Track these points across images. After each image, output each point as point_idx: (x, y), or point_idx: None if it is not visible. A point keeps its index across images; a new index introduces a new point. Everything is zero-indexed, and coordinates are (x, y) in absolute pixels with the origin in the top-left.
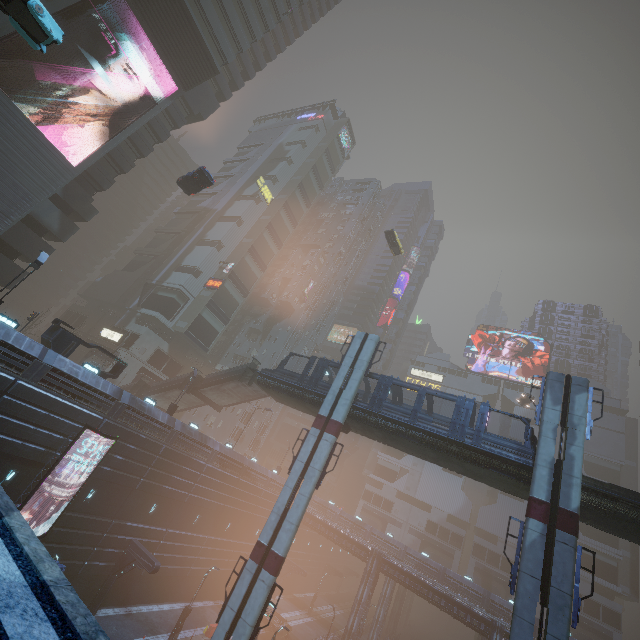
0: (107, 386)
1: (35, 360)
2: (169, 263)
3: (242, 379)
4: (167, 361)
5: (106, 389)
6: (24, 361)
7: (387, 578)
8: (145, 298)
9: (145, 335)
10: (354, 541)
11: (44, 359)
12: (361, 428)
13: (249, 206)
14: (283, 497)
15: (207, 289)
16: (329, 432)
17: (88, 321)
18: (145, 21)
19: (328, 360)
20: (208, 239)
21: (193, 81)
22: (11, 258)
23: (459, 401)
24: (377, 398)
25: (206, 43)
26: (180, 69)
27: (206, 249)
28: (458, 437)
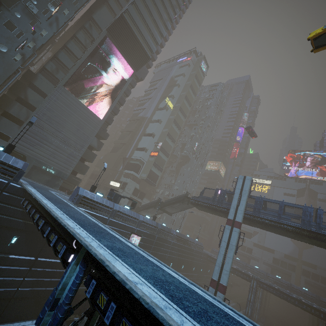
0: (134, 214)
1: (112, 209)
2: (132, 147)
3: (183, 202)
4: (139, 192)
5: (134, 215)
6: (109, 210)
7: (258, 288)
8: (125, 165)
9: (129, 182)
10: (242, 272)
11: (114, 207)
12: (248, 222)
13: (163, 113)
14: (219, 258)
15: (151, 157)
16: (236, 227)
17: (102, 178)
18: (118, 46)
19: (225, 190)
20: (147, 133)
21: (139, 66)
22: (83, 162)
23: (304, 208)
24: (256, 208)
25: (144, 47)
26: (134, 62)
27: (148, 138)
28: (308, 227)
